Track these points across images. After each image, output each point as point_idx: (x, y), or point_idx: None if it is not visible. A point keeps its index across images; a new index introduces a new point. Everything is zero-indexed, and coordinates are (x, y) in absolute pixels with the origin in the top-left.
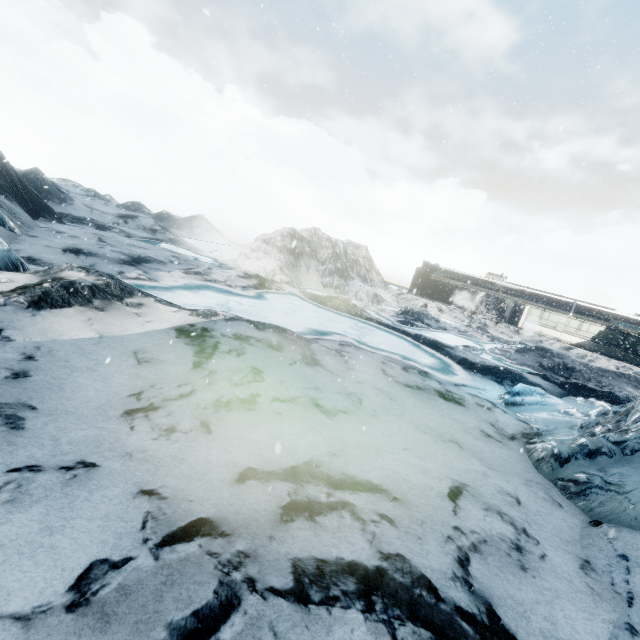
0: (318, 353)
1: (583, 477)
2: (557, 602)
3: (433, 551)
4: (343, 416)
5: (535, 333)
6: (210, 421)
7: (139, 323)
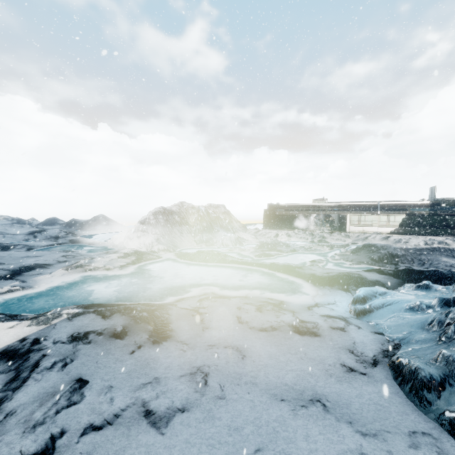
0: (174, 319)
1: None
2: None
3: None
4: (179, 418)
5: (360, 232)
6: None
7: None
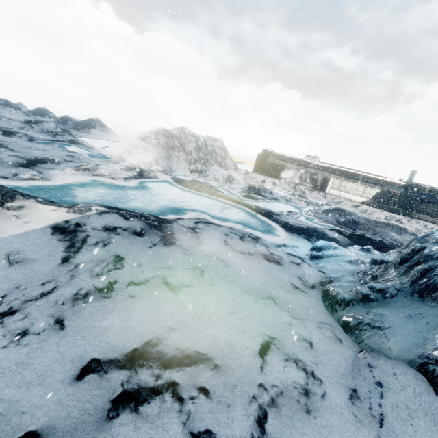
0: (176, 232)
1: (357, 318)
2: (330, 437)
3: (238, 416)
4: (186, 290)
5: (336, 196)
6: (65, 316)
7: (18, 225)
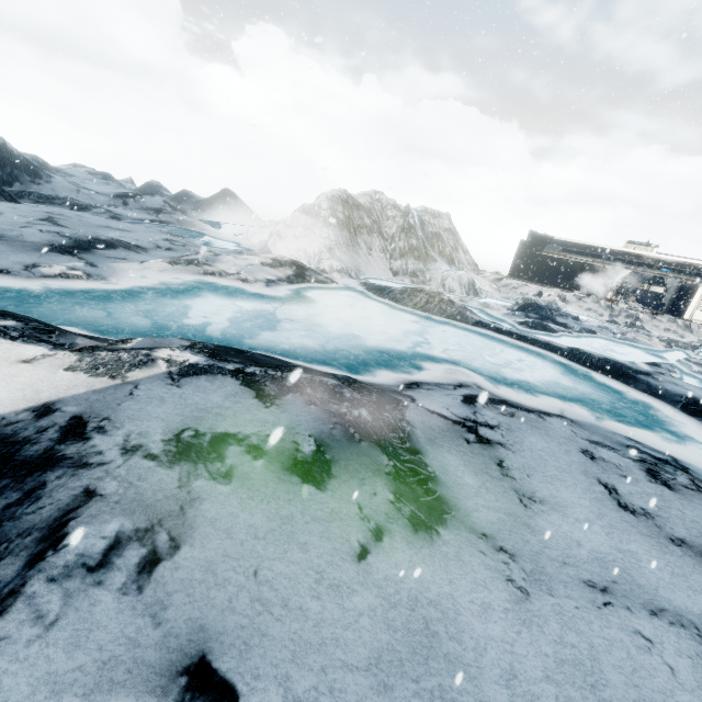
0: (425, 440)
1: None
2: None
3: None
4: None
5: None
6: None
7: None
